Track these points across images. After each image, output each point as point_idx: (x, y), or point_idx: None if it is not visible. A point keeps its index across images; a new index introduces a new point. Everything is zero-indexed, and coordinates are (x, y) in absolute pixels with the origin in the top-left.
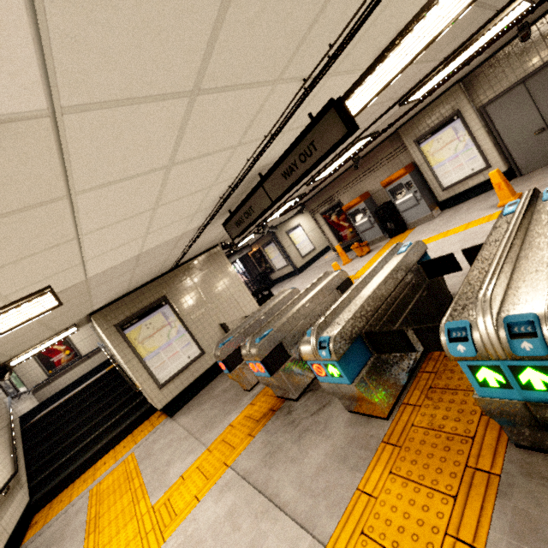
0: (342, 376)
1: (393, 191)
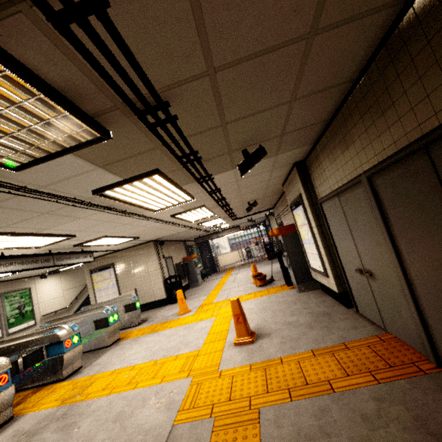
0: None
1: None
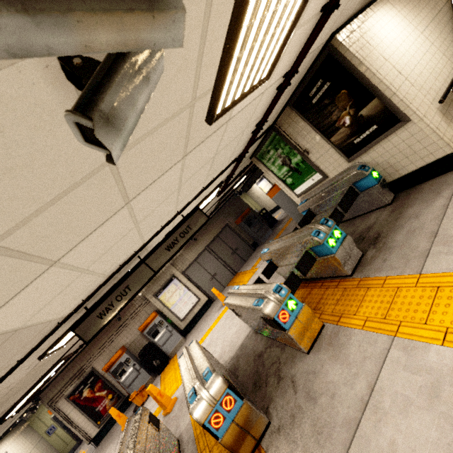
0: (297, 302)
1: (149, 333)
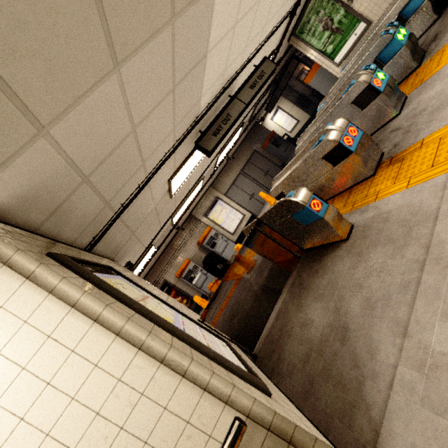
0: (384, 74)
1: (207, 245)
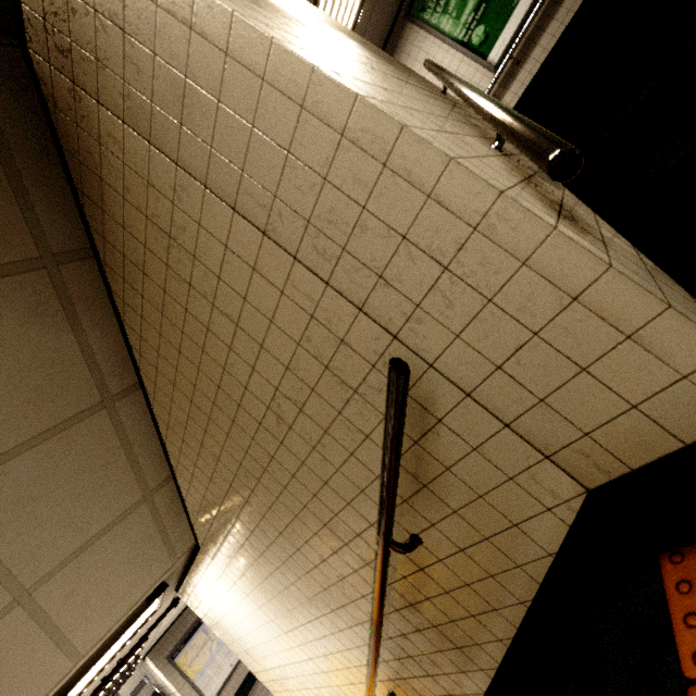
0: None
1: None
